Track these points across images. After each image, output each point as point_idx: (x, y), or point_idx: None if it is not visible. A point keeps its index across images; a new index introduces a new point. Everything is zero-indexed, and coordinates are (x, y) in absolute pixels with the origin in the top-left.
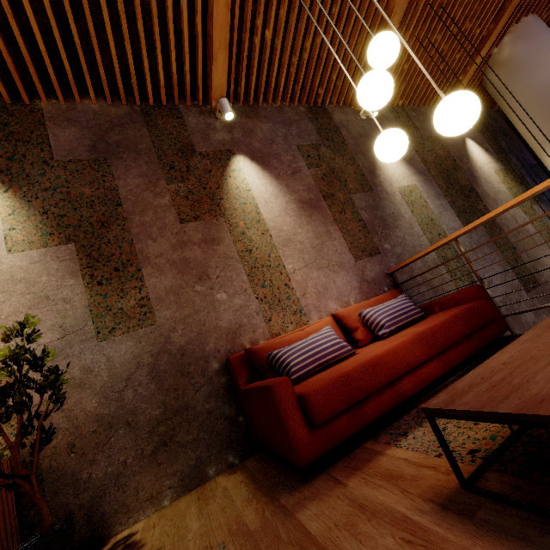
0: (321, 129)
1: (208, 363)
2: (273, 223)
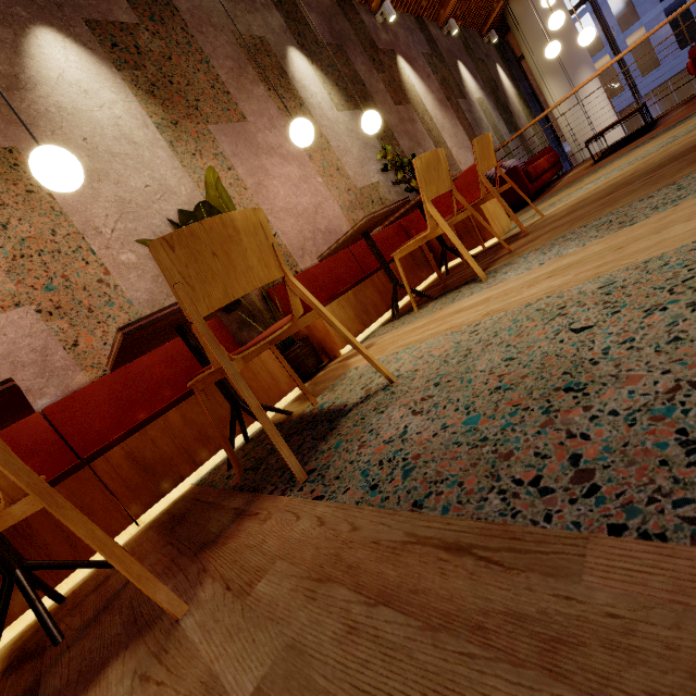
0: (428, 40)
1: None
2: (432, 113)
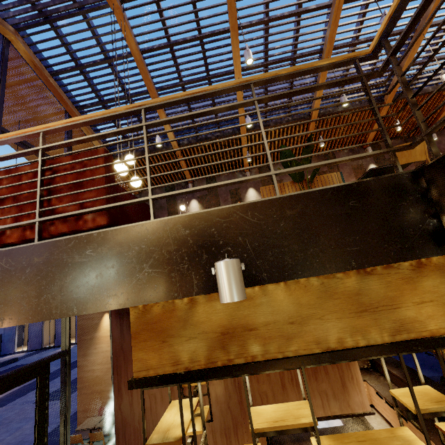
0: None
1: None
2: None
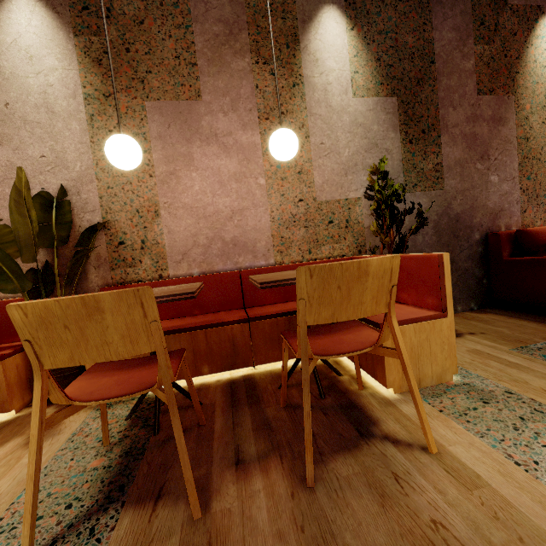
0: None
1: (472, 233)
2: None
